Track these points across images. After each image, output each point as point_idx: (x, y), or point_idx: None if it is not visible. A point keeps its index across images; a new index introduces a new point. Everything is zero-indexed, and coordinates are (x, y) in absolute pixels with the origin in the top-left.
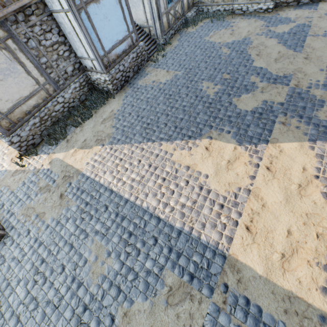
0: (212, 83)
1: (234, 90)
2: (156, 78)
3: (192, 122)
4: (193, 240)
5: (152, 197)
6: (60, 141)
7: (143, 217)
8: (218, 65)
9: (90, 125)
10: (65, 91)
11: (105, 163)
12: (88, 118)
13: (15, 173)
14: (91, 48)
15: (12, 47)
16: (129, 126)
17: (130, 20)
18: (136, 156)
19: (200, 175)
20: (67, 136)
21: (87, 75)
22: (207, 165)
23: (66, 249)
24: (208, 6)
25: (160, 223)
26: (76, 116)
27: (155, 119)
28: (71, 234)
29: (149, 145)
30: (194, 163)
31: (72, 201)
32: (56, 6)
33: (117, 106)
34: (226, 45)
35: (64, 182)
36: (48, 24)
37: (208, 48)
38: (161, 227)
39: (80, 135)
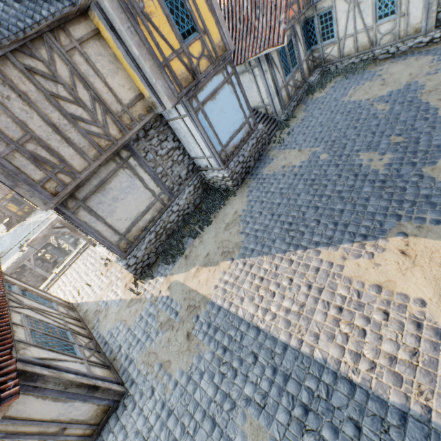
0: (376, 153)
1: (419, 155)
2: (286, 162)
3: (361, 214)
4: (440, 436)
5: (327, 341)
6: (177, 258)
7: (321, 377)
8: (377, 127)
9: (211, 234)
10: (180, 197)
11: (240, 285)
12: (207, 226)
13: (131, 303)
14: (208, 146)
15: (132, 165)
16: (263, 230)
17: (246, 106)
18: (284, 272)
19: (407, 300)
20: (185, 250)
21: (201, 175)
22: (415, 281)
23: (206, 426)
24: (336, 63)
25: (355, 391)
26: (193, 224)
27: (298, 216)
28: (210, 399)
29: (300, 255)
30: (388, 279)
31: (203, 344)
32: (173, 114)
33: (241, 205)
34: (380, 100)
35: (189, 314)
36: (164, 133)
37: (352, 110)
38: (360, 401)
39: (200, 248)
